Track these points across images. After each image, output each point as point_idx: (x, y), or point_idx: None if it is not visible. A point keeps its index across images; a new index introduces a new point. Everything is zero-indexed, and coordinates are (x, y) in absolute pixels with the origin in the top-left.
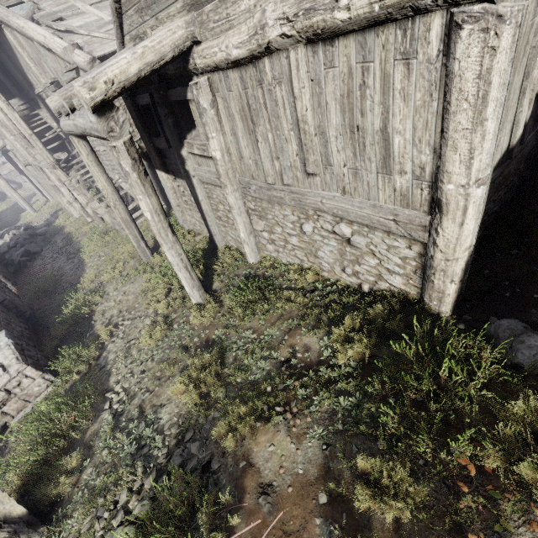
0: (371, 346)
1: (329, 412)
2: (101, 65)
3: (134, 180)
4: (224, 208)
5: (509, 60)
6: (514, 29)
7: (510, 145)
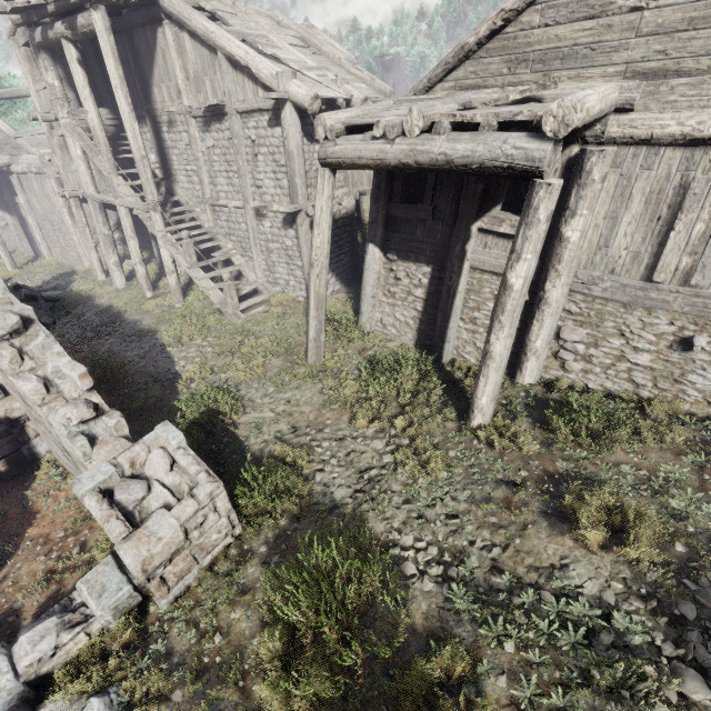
0: None
1: None
2: (452, 98)
3: (540, 232)
4: None
5: None
6: None
7: None
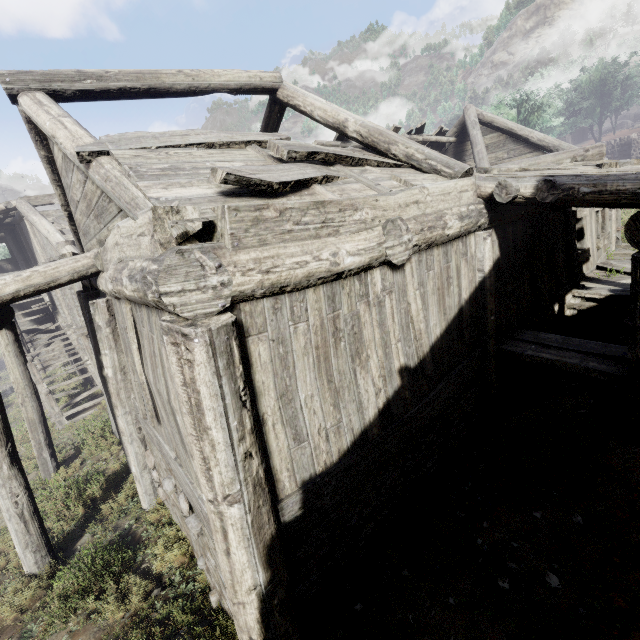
0: None
1: None
2: None
3: None
4: None
5: (212, 373)
6: (205, 346)
7: (364, 426)
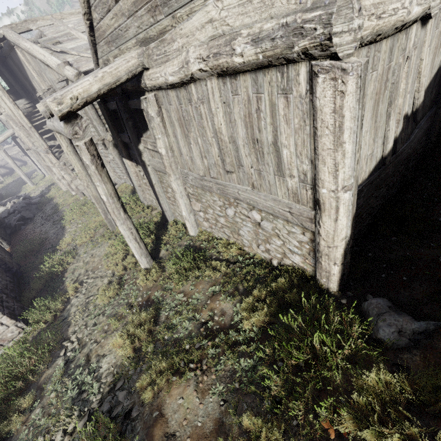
0: (272, 314)
1: (231, 371)
2: (77, 81)
3: (93, 171)
4: (172, 191)
5: (356, 100)
6: (356, 78)
7: (383, 155)
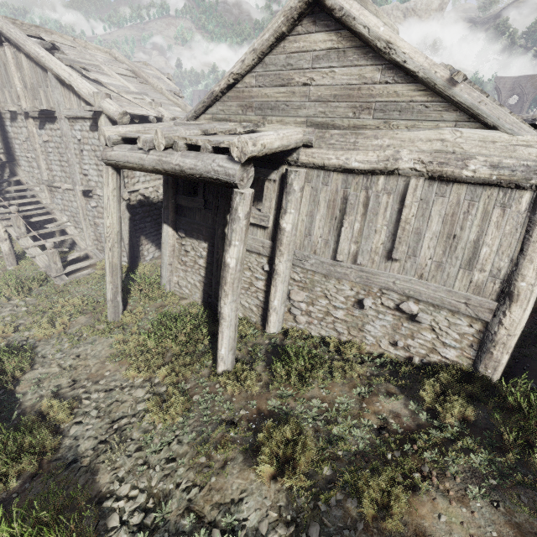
0: (462, 407)
1: (468, 470)
2: (198, 126)
3: (241, 226)
4: (252, 275)
5: None
6: None
7: None
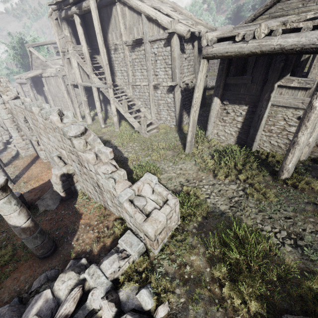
0: None
1: None
2: (276, 20)
3: None
4: (286, 124)
5: None
6: None
7: None
